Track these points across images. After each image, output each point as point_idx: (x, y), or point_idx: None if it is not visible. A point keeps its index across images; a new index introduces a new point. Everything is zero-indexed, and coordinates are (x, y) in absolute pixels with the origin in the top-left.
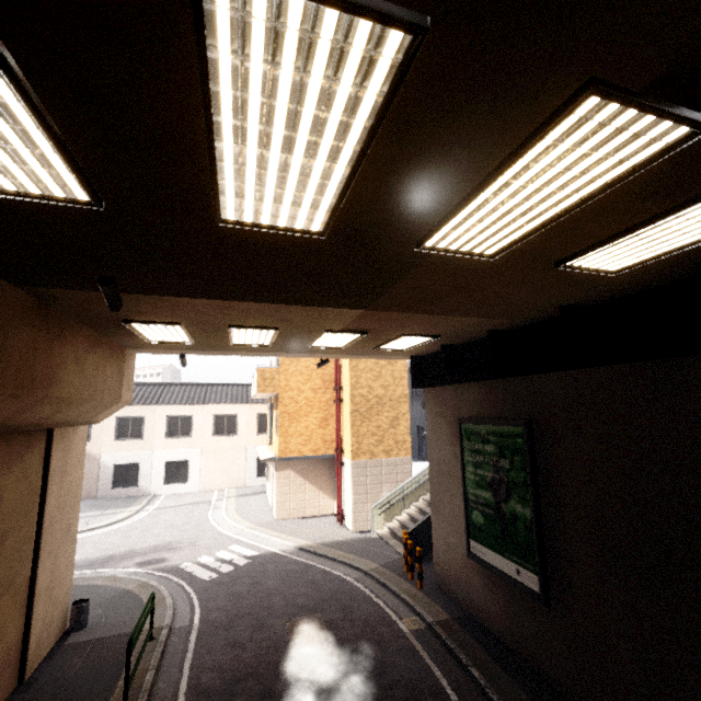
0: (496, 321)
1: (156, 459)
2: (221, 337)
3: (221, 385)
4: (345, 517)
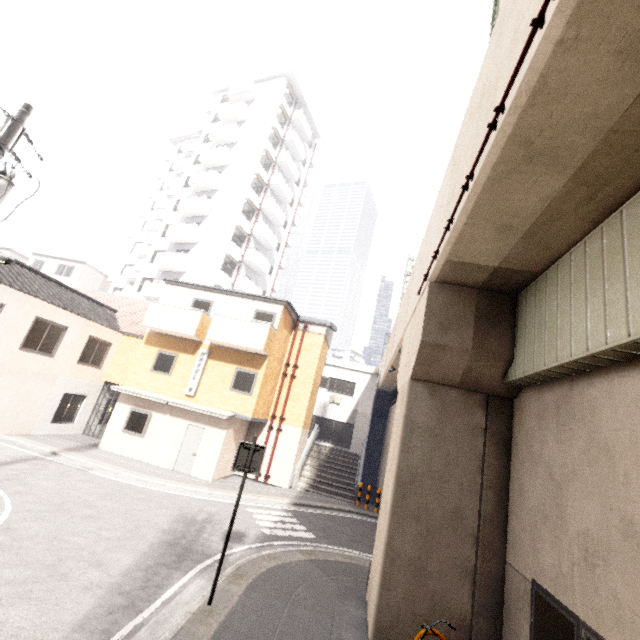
0: None
1: None
2: None
3: (19, 264)
4: (272, 476)
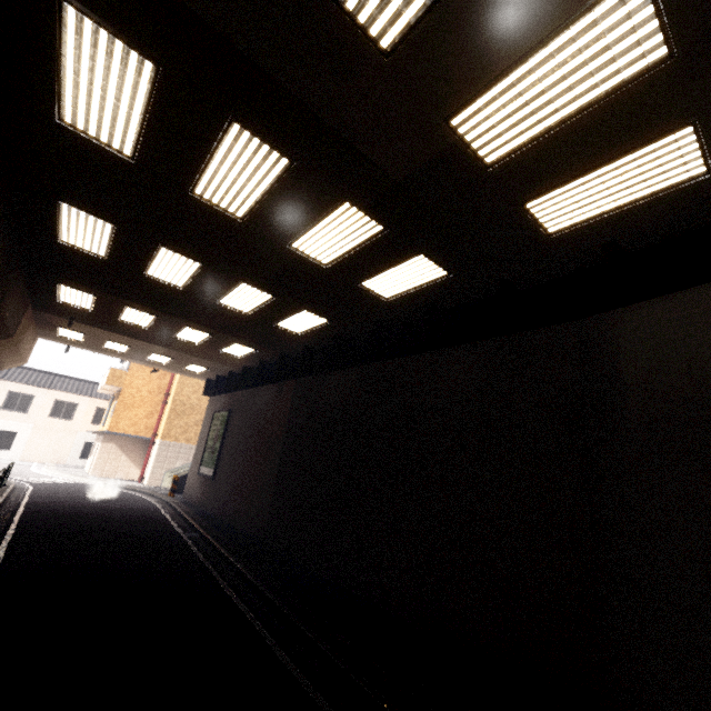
0: (227, 367)
1: None
2: (100, 344)
3: (70, 378)
4: (145, 478)
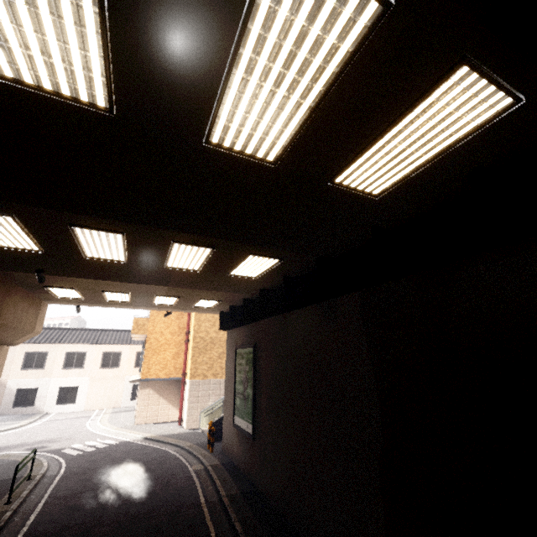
0: (240, 294)
1: (52, 385)
2: (100, 296)
3: (113, 330)
4: (183, 420)
